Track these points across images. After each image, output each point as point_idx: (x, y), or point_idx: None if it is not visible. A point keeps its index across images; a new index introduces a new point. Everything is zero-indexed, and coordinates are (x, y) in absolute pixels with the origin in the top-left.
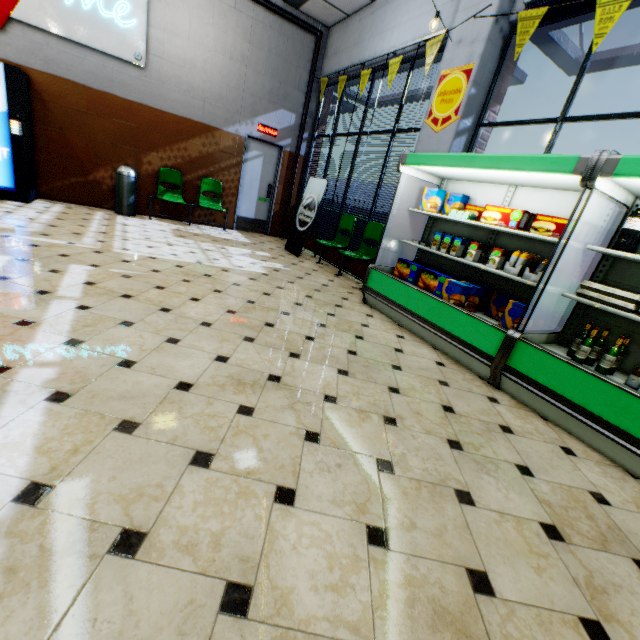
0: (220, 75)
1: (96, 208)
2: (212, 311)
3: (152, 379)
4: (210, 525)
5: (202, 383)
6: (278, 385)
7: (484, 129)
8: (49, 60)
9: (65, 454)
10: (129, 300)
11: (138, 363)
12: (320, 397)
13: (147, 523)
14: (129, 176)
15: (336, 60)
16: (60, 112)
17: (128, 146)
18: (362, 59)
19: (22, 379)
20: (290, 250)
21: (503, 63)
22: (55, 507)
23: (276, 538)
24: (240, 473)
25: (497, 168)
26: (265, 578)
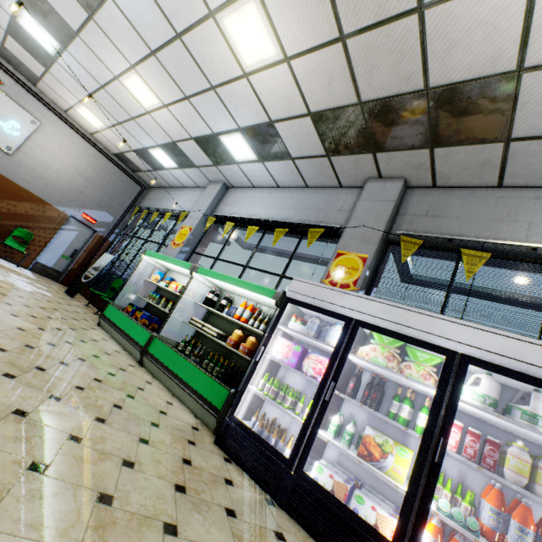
0: (68, 179)
1: None
2: None
3: None
4: None
5: None
6: None
7: (197, 255)
8: None
9: None
10: None
11: None
12: (15, 327)
13: None
14: None
15: (149, 202)
16: None
17: None
18: (160, 207)
19: None
20: (69, 293)
21: (207, 232)
22: None
23: None
24: None
25: (172, 263)
26: None
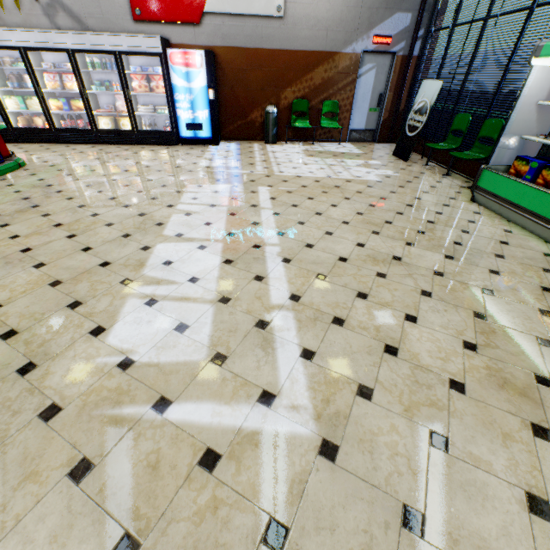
0: None
1: (252, 141)
2: (347, 214)
3: (325, 255)
4: (372, 323)
5: (352, 258)
6: (400, 263)
7: None
8: (224, 36)
9: (299, 285)
10: (296, 208)
11: (315, 246)
12: (430, 272)
13: (343, 316)
14: (273, 113)
15: None
16: (231, 74)
17: (271, 88)
18: None
19: (268, 251)
20: (398, 156)
21: None
22: (305, 304)
23: (407, 334)
24: (383, 305)
25: None
26: (403, 347)
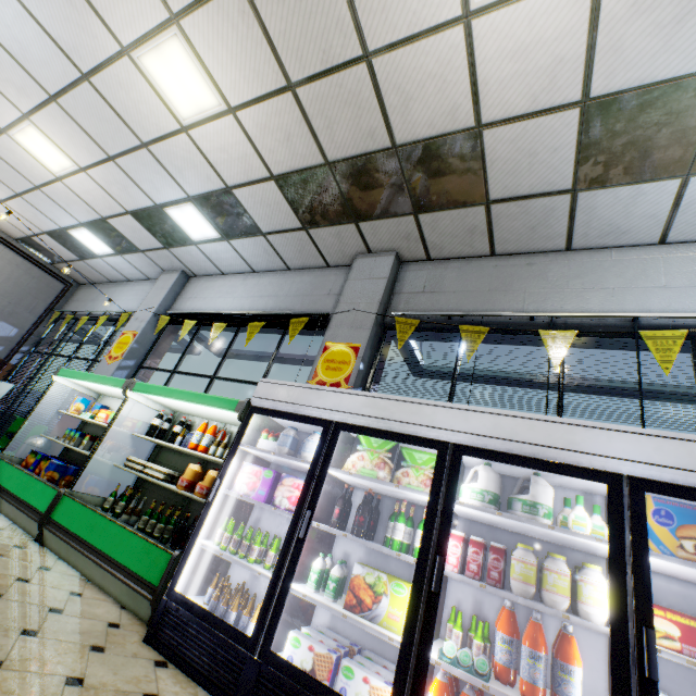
0: None
1: None
2: None
3: None
4: None
5: None
6: None
7: (147, 370)
8: None
9: None
10: None
11: None
12: None
13: None
14: None
15: (77, 304)
16: None
17: None
18: (93, 310)
19: None
20: None
21: (161, 337)
22: None
23: None
24: None
25: (98, 382)
26: None
